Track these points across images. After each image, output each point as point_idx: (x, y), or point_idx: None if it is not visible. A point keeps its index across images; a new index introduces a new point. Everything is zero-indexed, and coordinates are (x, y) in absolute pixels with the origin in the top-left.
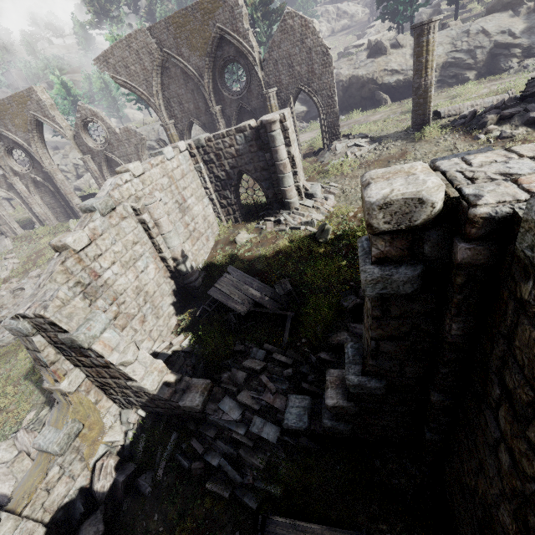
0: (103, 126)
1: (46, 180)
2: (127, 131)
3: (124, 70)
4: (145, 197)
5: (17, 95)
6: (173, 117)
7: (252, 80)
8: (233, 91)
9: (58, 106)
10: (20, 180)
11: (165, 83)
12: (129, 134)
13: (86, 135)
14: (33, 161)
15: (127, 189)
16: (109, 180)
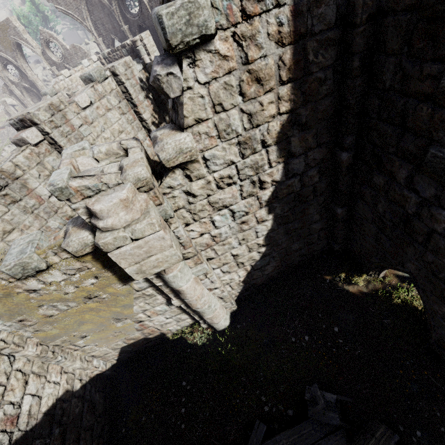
0: (58, 45)
1: (32, 87)
2: (74, 47)
3: (62, 2)
4: (72, 89)
5: (0, 24)
6: (101, 35)
7: (142, 5)
8: (133, 14)
9: (32, 24)
10: (16, 87)
11: (90, 10)
12: (76, 49)
13: (49, 51)
14: (21, 73)
15: (62, 84)
16: (53, 80)
